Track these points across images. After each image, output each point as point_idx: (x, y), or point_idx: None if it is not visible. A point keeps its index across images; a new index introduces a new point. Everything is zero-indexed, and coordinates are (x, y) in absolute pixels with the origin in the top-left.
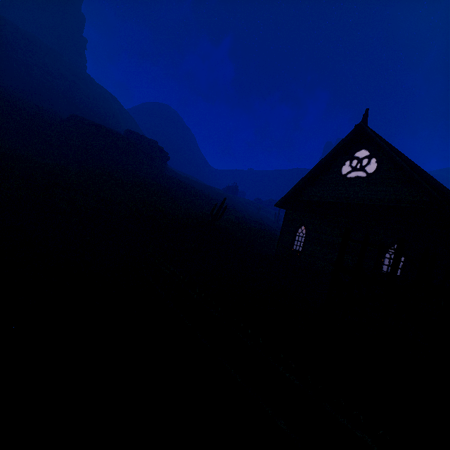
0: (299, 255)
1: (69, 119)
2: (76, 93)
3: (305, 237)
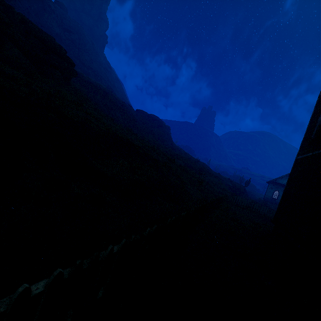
0: (276, 200)
1: (142, 114)
2: (113, 81)
3: (278, 194)
